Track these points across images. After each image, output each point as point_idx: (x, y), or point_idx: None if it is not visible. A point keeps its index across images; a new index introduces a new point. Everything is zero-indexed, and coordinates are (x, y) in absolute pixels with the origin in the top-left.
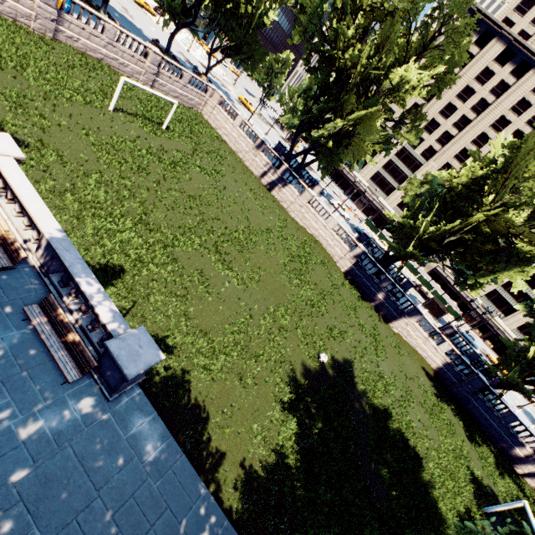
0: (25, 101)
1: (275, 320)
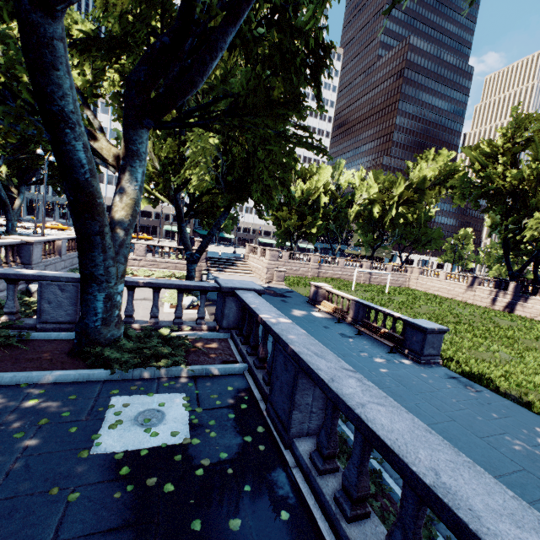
0: None
1: None
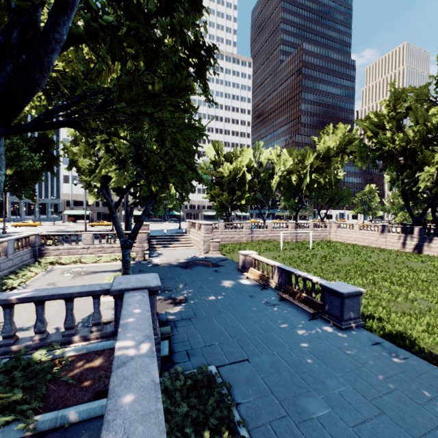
0: None
1: None
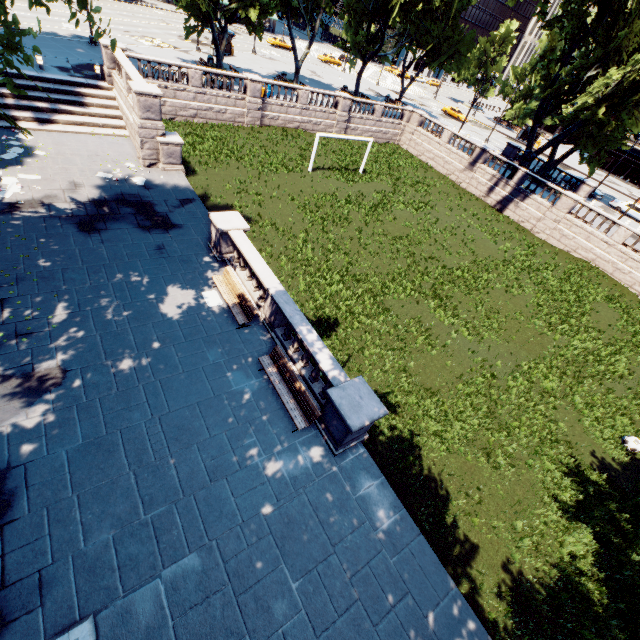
0: (246, 185)
1: (532, 382)
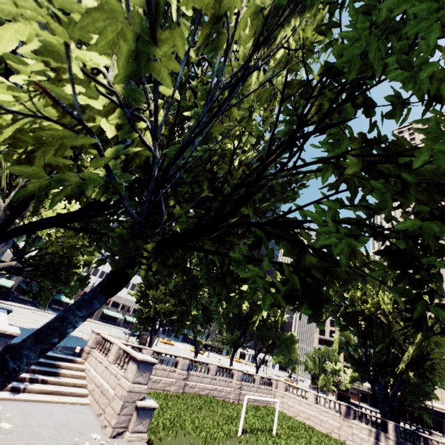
0: None
1: None
